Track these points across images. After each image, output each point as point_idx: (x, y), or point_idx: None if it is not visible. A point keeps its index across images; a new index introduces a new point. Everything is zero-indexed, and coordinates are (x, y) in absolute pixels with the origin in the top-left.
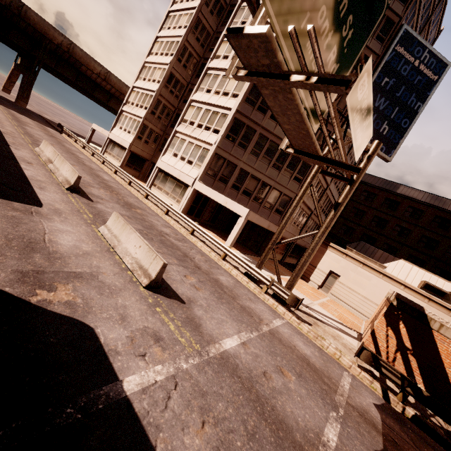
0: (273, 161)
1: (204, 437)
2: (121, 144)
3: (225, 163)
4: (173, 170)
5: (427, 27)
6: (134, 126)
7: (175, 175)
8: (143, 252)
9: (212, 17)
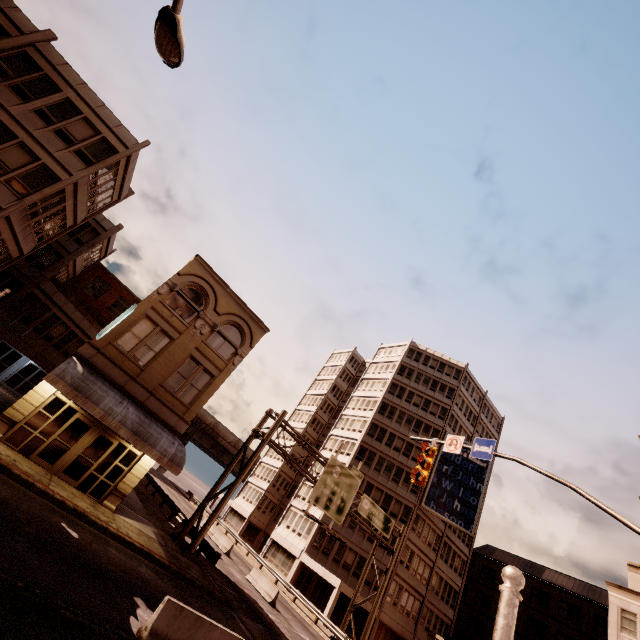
0: (367, 534)
1: (288, 633)
2: (242, 513)
3: (327, 535)
4: (284, 542)
5: (481, 421)
6: (257, 497)
7: (286, 547)
8: (269, 586)
9: (325, 415)
